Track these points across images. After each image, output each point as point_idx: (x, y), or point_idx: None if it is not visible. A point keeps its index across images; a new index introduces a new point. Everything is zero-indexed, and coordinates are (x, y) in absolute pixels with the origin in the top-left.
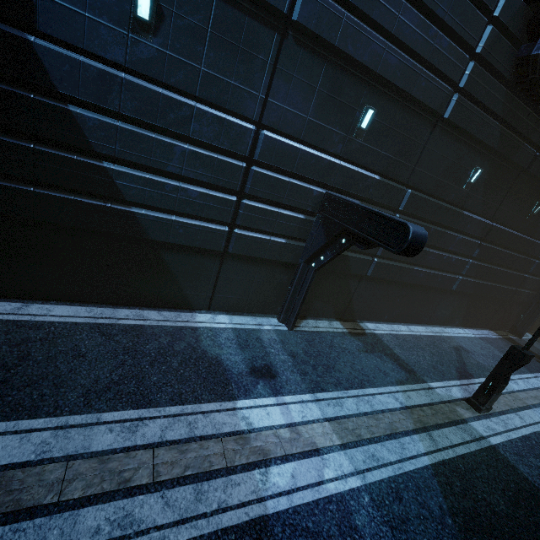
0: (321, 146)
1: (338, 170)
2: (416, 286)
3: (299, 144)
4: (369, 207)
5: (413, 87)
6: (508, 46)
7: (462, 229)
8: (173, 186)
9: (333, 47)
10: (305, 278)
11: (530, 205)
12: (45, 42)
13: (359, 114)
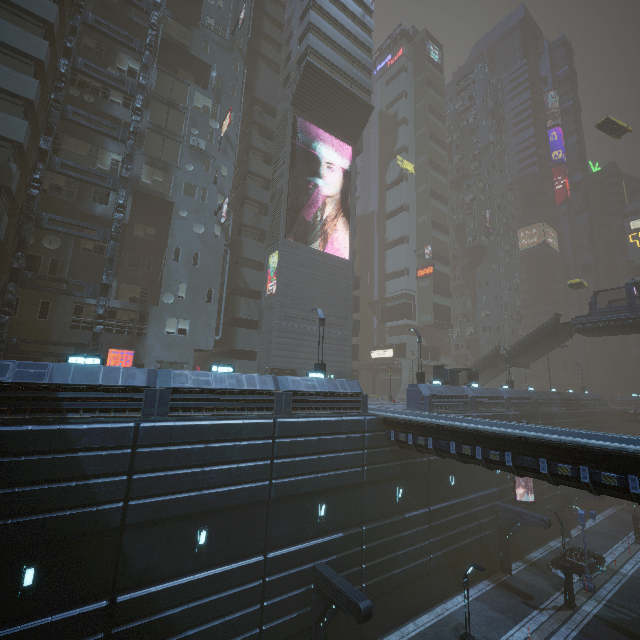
0: (302, 538)
1: (316, 547)
2: (403, 583)
3: (289, 548)
4: (340, 587)
5: (341, 482)
6: (379, 435)
7: (411, 526)
8: (222, 623)
9: (294, 494)
10: (319, 636)
11: (447, 481)
12: (158, 587)
13: (317, 509)
